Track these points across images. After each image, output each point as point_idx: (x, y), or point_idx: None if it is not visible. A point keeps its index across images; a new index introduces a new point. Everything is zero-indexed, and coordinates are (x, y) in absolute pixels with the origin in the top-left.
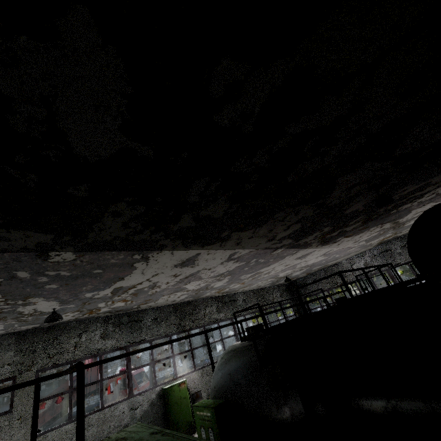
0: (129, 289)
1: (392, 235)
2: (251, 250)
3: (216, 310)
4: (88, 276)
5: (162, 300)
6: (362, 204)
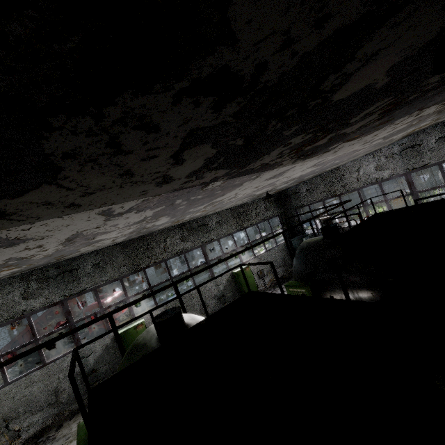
0: None
1: (430, 122)
2: (144, 199)
3: (180, 240)
4: None
5: (88, 249)
6: (385, 67)
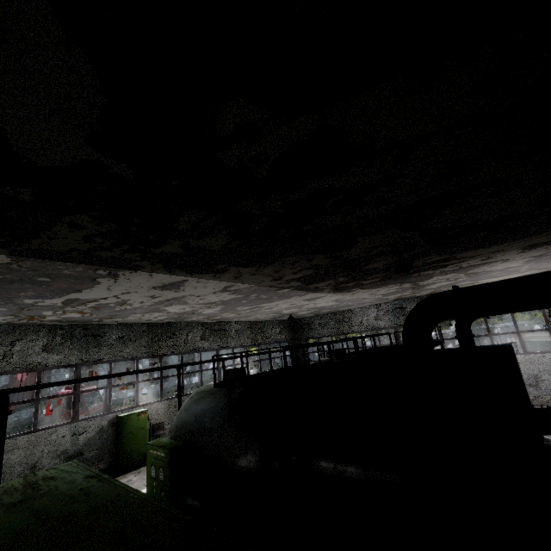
0: (89, 302)
1: (410, 294)
2: (252, 285)
3: (200, 337)
4: (29, 282)
5: (133, 317)
6: (383, 264)
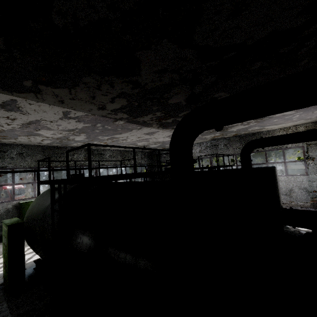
0: None
1: (220, 135)
2: (87, 114)
3: (83, 157)
4: None
5: (23, 139)
6: (183, 98)
